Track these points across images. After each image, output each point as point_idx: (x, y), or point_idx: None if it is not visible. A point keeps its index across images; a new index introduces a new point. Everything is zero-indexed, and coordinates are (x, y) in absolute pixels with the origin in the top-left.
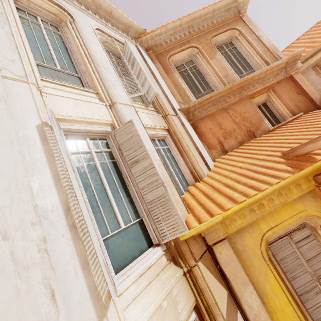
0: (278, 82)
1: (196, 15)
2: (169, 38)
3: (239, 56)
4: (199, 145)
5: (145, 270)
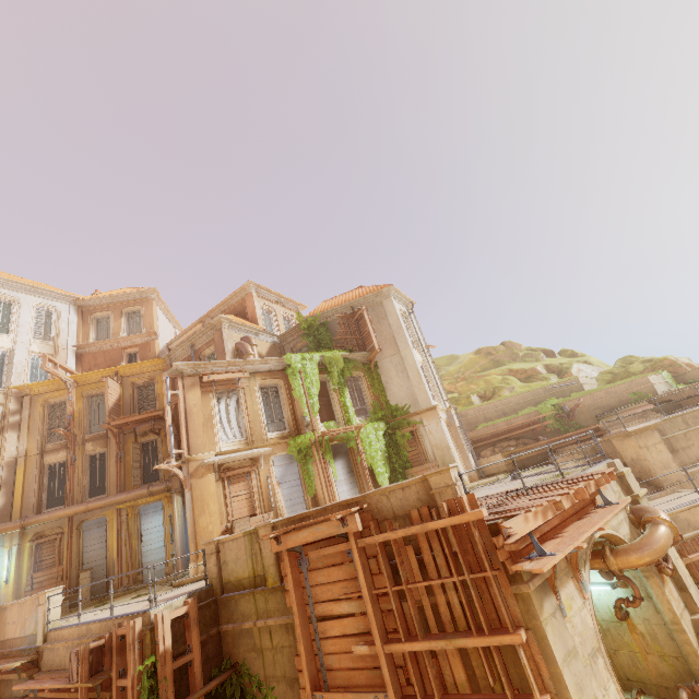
0: (144, 343)
1: (115, 295)
2: (97, 303)
3: (140, 322)
4: (71, 367)
5: None
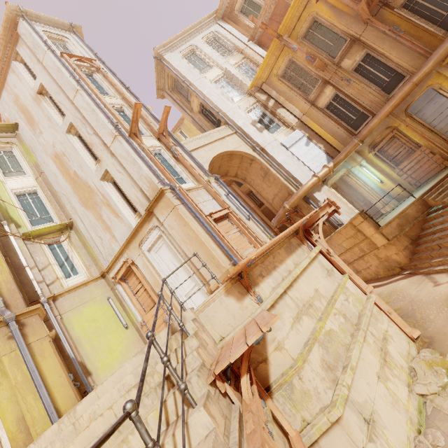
0: None
1: None
2: None
3: None
4: (262, 53)
5: (241, 99)
